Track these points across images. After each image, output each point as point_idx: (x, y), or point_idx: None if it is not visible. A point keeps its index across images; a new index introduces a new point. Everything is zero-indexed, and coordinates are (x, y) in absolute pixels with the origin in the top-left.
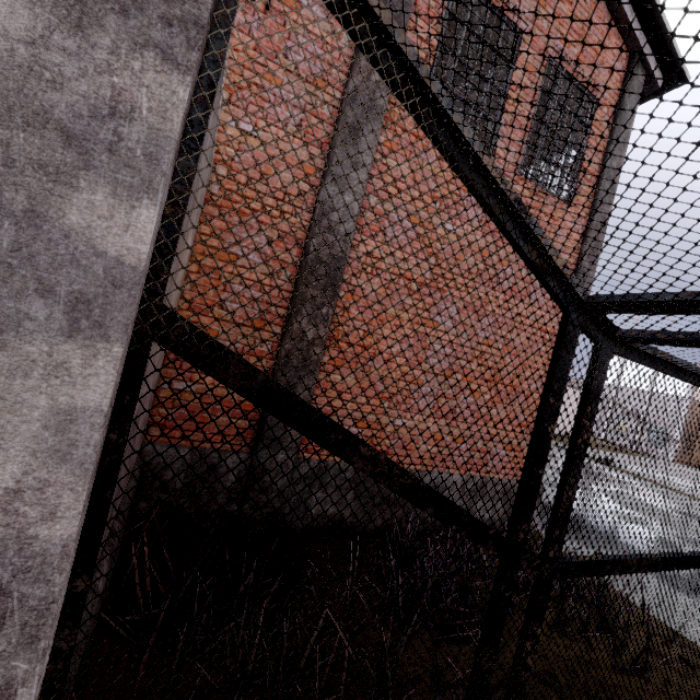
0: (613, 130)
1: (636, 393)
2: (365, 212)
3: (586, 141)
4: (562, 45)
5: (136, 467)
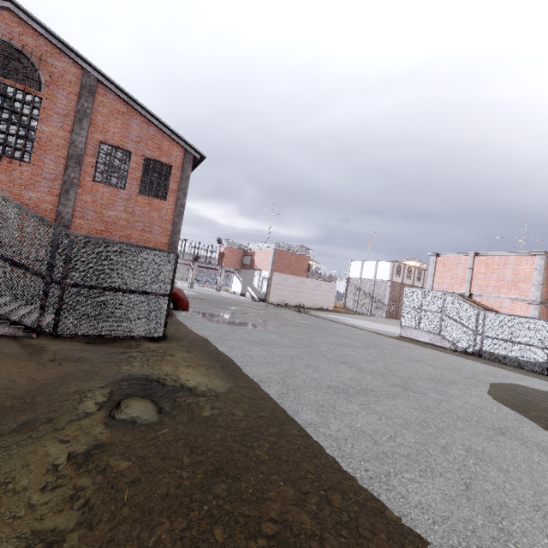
0: (181, 175)
1: (368, 281)
2: (76, 212)
3: (170, 180)
4: (151, 153)
5: (5, 280)
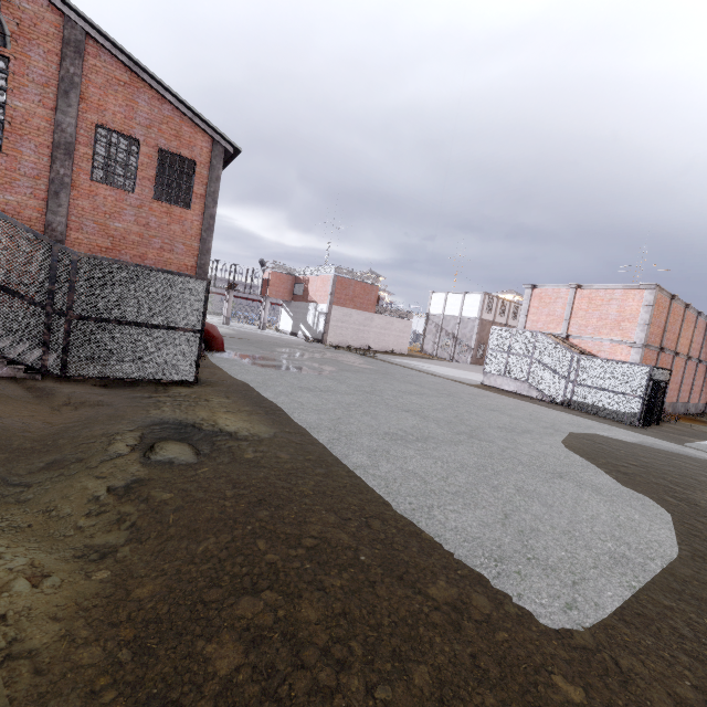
0: (209, 175)
1: (453, 318)
2: (71, 222)
3: (194, 181)
4: (167, 142)
5: None
